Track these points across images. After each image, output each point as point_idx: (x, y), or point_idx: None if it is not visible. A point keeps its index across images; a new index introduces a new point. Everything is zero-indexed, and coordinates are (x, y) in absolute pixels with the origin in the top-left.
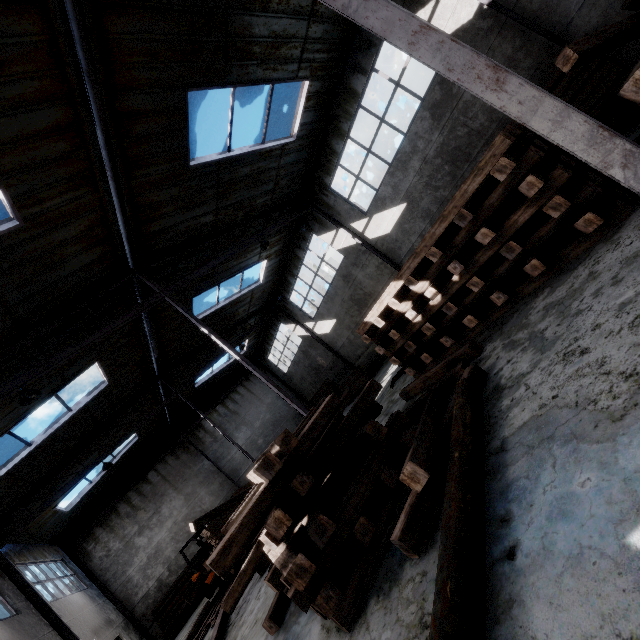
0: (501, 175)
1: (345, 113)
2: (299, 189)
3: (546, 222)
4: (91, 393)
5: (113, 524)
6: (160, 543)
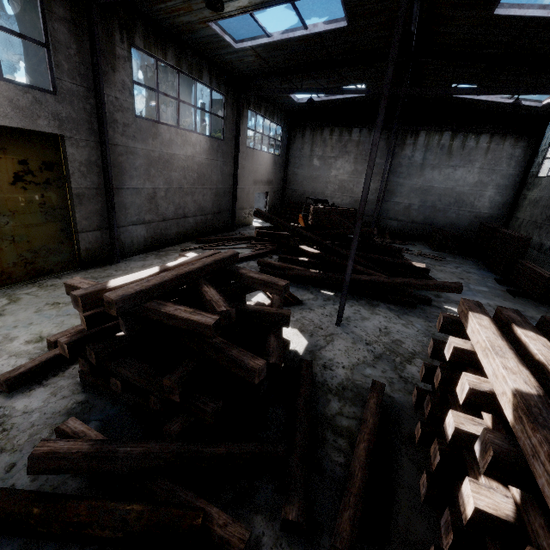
0: None
1: None
2: None
3: None
4: (330, 23)
5: (315, 136)
6: (320, 176)
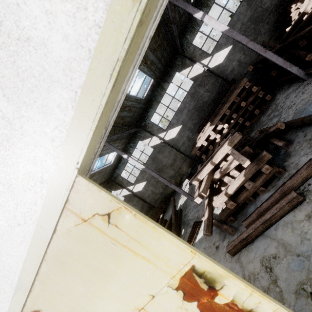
0: (247, 86)
1: (160, 94)
2: (137, 120)
3: (257, 100)
4: None
5: None
6: None
